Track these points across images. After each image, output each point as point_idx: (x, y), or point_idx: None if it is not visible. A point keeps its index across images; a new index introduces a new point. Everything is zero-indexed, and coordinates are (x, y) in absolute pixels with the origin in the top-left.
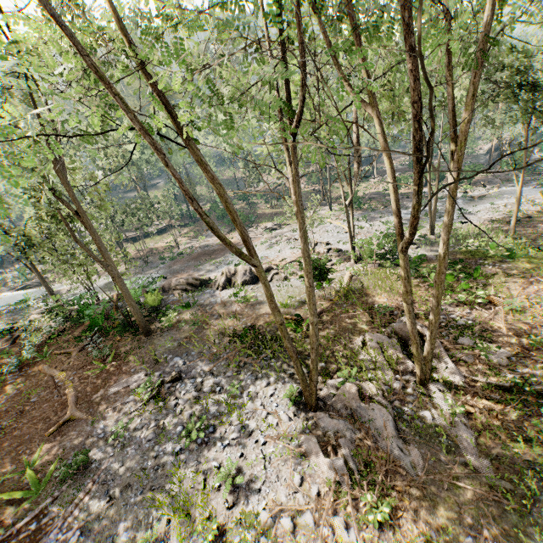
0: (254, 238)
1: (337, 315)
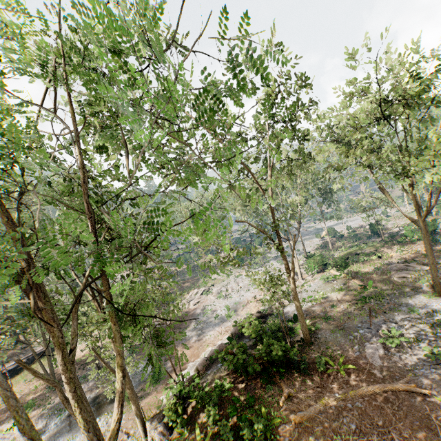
0: (201, 301)
1: (367, 280)
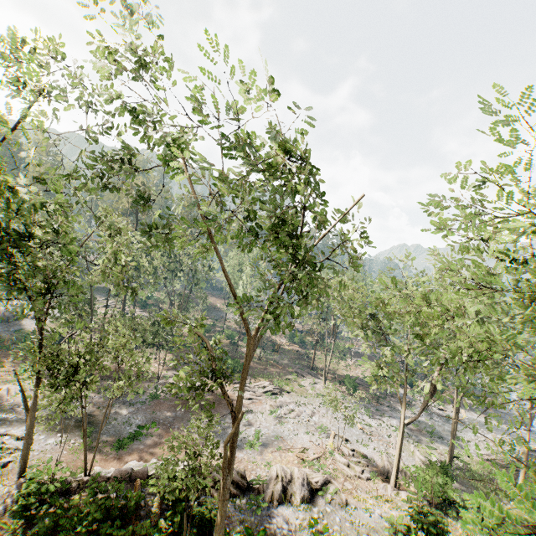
0: (255, 399)
1: None
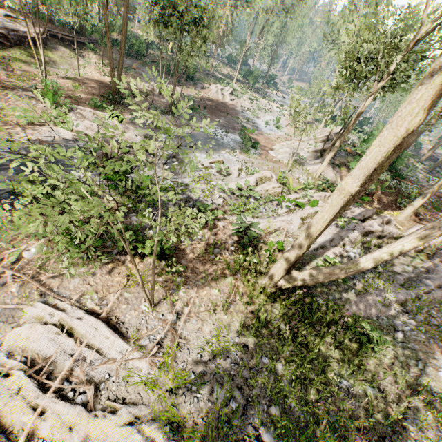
0: (235, 100)
1: None
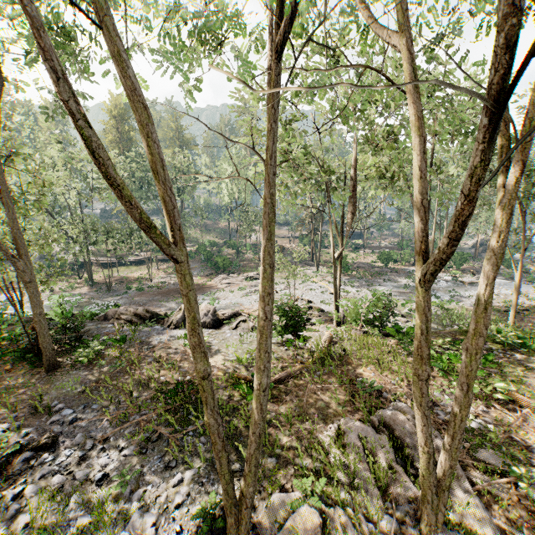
0: (232, 284)
1: (307, 384)
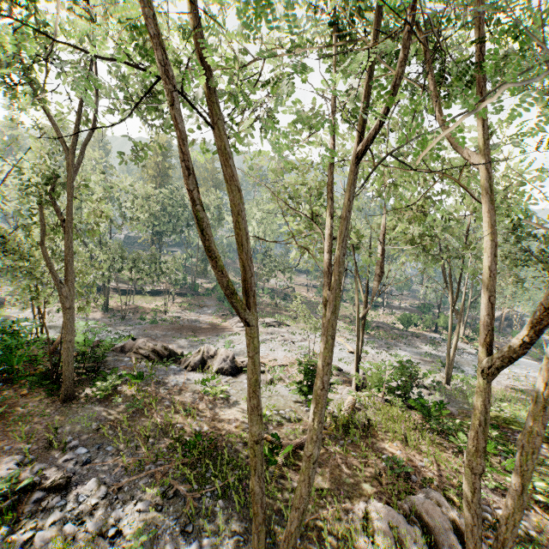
0: None
1: (329, 453)
